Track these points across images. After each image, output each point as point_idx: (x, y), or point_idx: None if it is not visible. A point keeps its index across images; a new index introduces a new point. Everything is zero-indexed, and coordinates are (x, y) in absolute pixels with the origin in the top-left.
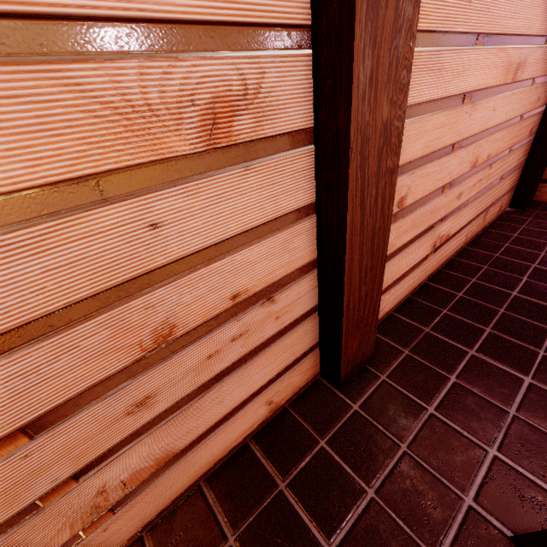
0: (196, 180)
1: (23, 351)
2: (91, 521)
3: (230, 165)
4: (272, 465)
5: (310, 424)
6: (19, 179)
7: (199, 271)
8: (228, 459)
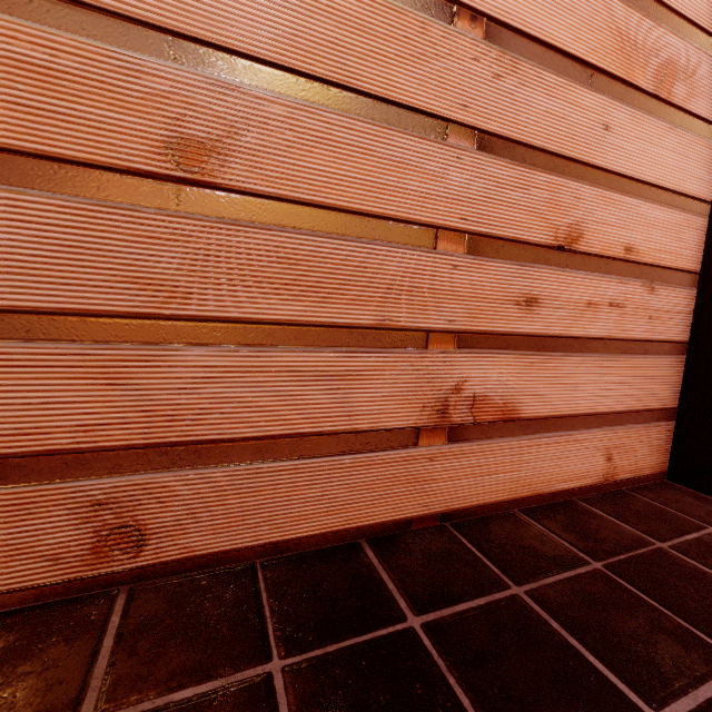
0: (640, 112)
1: (506, 163)
2: (433, 425)
3: (662, 117)
4: (629, 525)
5: (677, 510)
6: (566, 44)
7: (615, 195)
8: (549, 504)
